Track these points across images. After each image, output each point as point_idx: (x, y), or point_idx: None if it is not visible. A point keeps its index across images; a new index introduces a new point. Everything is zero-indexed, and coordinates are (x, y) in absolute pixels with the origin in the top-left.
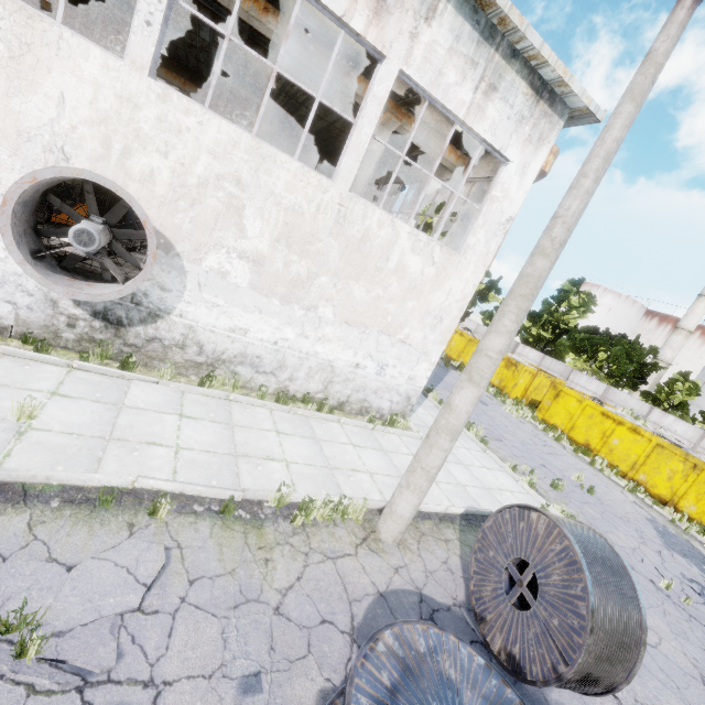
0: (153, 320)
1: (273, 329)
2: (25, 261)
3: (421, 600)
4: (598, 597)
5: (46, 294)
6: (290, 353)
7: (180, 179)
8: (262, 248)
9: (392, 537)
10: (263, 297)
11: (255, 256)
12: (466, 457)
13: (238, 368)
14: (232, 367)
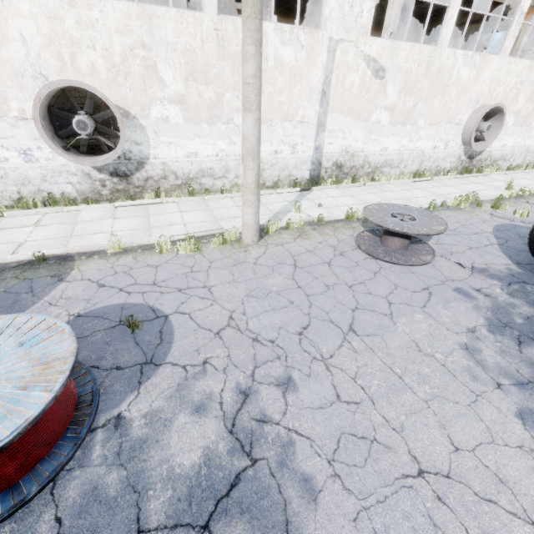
0: (481, 152)
1: (514, 140)
2: (473, 143)
3: None
4: None
5: (458, 155)
6: (516, 148)
7: (504, 92)
8: (520, 106)
9: None
10: (515, 128)
11: (517, 111)
12: None
13: (499, 162)
14: (497, 162)
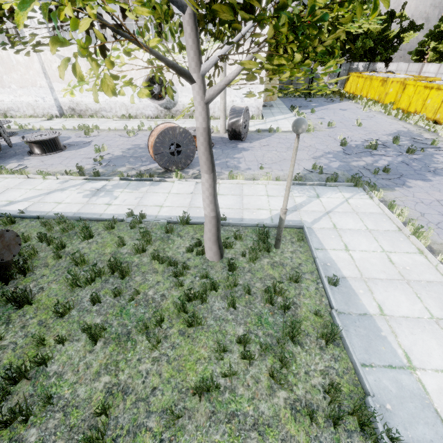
0: (175, 105)
1: None
2: (149, 99)
3: (221, 137)
4: (231, 113)
5: (155, 106)
6: (210, 104)
7: None
8: None
9: (222, 131)
10: None
11: None
12: (283, 123)
13: None
14: None
